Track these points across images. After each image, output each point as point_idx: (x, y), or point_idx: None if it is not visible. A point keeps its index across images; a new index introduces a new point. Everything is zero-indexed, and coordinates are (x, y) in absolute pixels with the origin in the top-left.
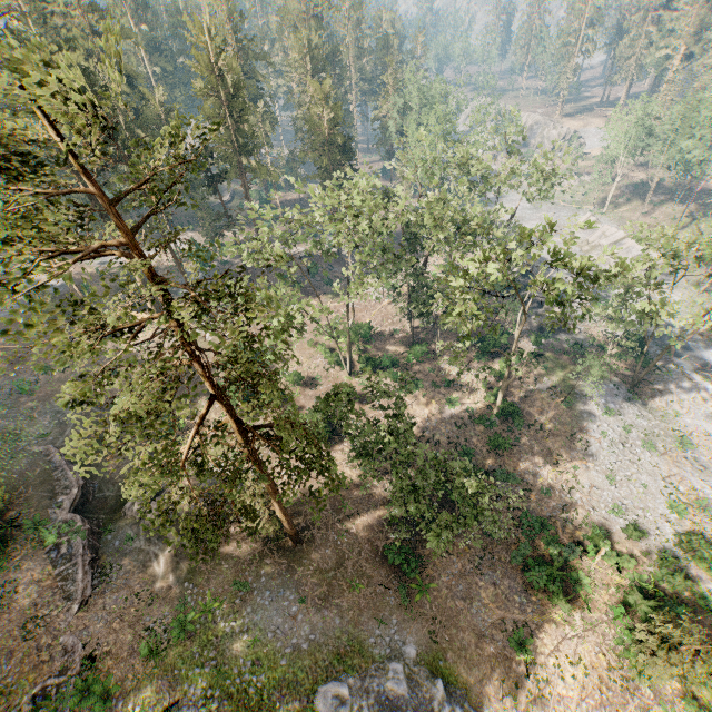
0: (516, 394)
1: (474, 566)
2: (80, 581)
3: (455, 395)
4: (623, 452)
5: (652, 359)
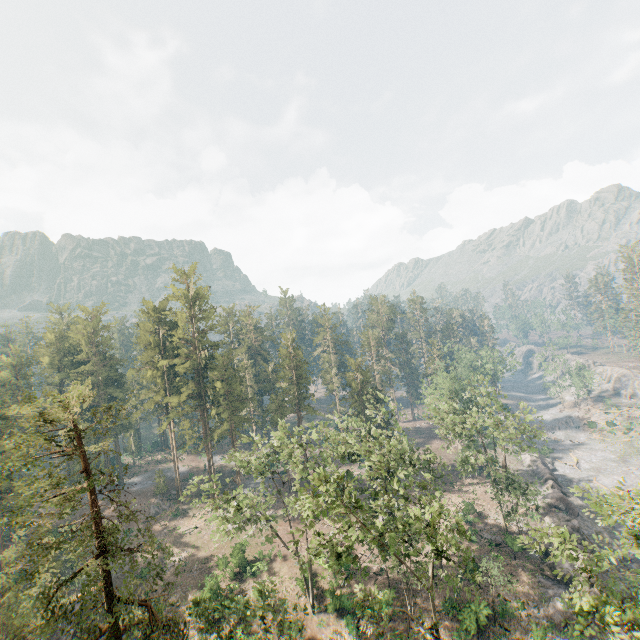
0: None
1: None
2: None
3: None
4: None
5: None
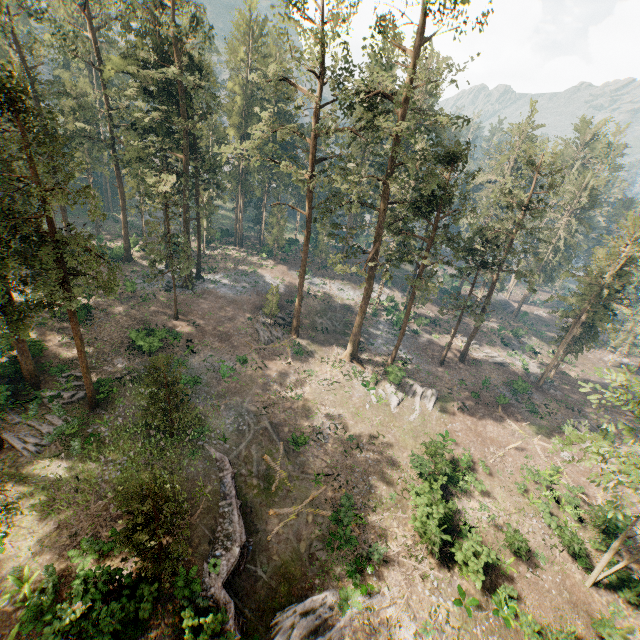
0: None
1: None
2: None
3: None
4: None
5: None
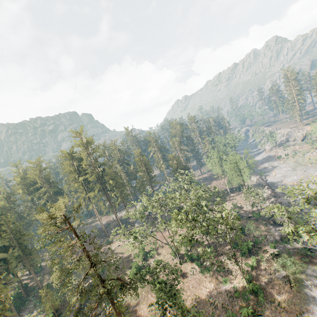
0: (263, 279)
1: None
2: None
3: (228, 277)
4: None
5: None
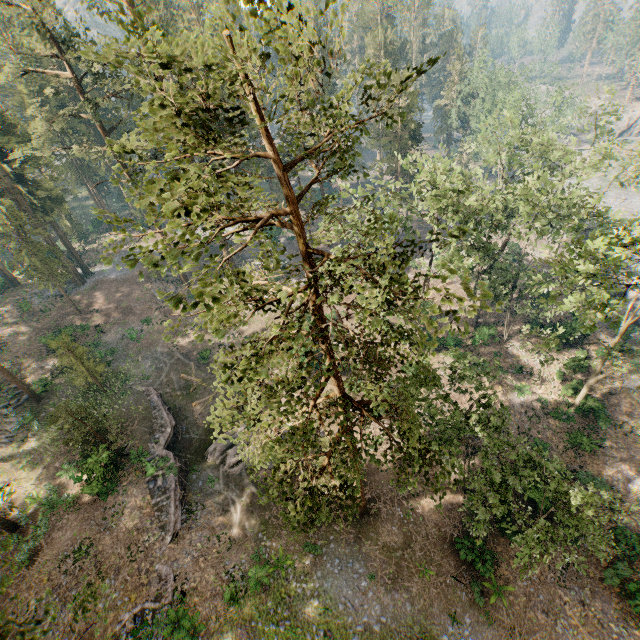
0: (598, 389)
1: (556, 576)
2: (172, 514)
3: (524, 383)
4: None
5: None
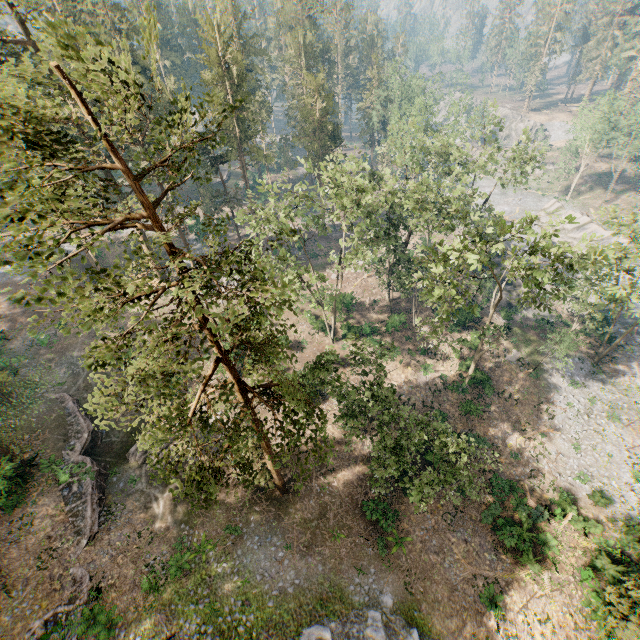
0: (487, 364)
1: (447, 523)
2: (89, 518)
3: (430, 363)
4: (588, 422)
5: (615, 336)
